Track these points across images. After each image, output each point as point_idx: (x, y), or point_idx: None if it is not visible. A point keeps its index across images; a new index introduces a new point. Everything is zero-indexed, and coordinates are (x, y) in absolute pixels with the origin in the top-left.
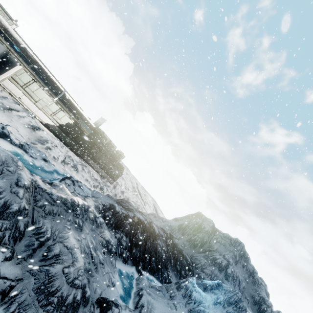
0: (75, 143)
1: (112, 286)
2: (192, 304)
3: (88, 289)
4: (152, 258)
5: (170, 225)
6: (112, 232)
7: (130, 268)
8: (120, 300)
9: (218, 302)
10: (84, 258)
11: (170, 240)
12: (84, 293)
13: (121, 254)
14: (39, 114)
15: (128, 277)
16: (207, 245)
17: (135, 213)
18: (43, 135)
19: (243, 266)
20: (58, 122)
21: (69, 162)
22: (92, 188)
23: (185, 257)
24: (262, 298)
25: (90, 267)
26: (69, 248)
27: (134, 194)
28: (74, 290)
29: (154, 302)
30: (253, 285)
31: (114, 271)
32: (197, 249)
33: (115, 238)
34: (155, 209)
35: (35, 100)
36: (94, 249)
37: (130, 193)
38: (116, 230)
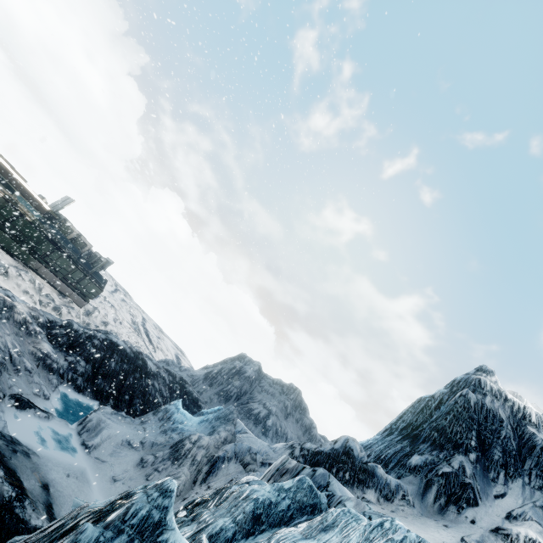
0: (6, 232)
1: (43, 398)
2: (169, 425)
3: None
4: (135, 399)
5: (193, 375)
6: (61, 353)
7: (88, 401)
8: (56, 415)
9: (206, 420)
10: None
11: (180, 386)
12: None
13: (72, 380)
14: None
15: (82, 408)
16: (246, 396)
17: (110, 336)
18: None
19: (298, 421)
20: None
21: None
22: (36, 306)
23: None
24: None
25: (4, 361)
26: None
27: (132, 331)
28: None
29: (112, 424)
30: None
31: (53, 390)
32: (230, 404)
33: (64, 362)
34: (178, 361)
35: None
36: (17, 352)
37: (125, 329)
38: (68, 353)
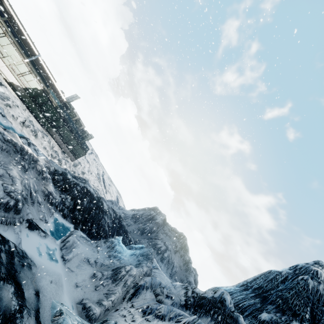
0: (40, 110)
1: (44, 222)
2: (113, 253)
3: (21, 205)
4: (93, 226)
5: (125, 213)
6: (58, 192)
7: (68, 224)
8: (49, 233)
9: (134, 254)
10: (23, 189)
11: (118, 221)
12: (17, 205)
13: (61, 210)
14: (4, 71)
15: (64, 228)
16: (154, 234)
17: (86, 185)
18: (5, 92)
19: (181, 256)
20: (25, 85)
21: (29, 125)
22: (49, 157)
23: (130, 239)
24: (189, 282)
25: (27, 196)
26: (11, 176)
27: (96, 179)
28: (8, 198)
29: (80, 244)
30: (185, 272)
31: (50, 216)
32: (144, 236)
33: (59, 197)
34: (117, 201)
35: (3, 55)
36: (34, 190)
37: (93, 177)
38: (62, 192)
